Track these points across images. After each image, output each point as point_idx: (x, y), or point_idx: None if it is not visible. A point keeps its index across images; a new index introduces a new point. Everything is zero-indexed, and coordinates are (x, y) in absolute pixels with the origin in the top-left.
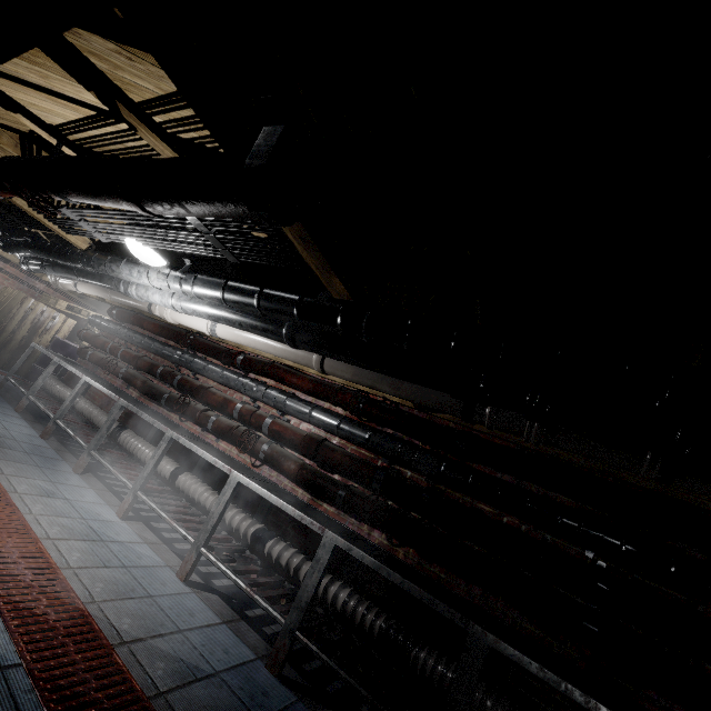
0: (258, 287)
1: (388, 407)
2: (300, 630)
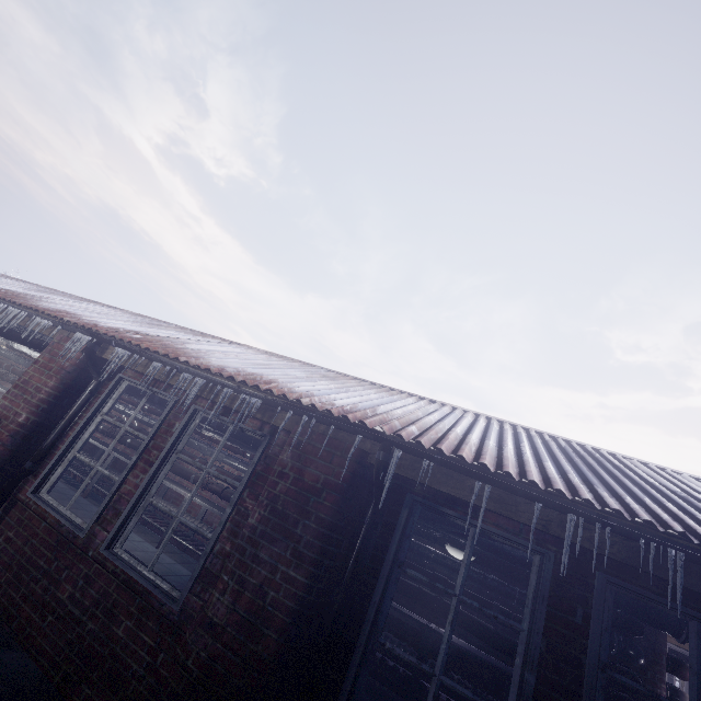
0: None
1: None
2: None
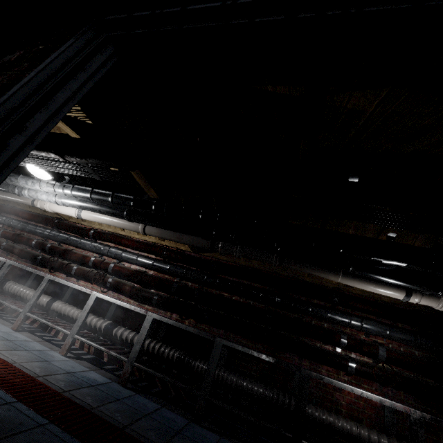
0: (111, 192)
1: (179, 252)
2: (136, 362)
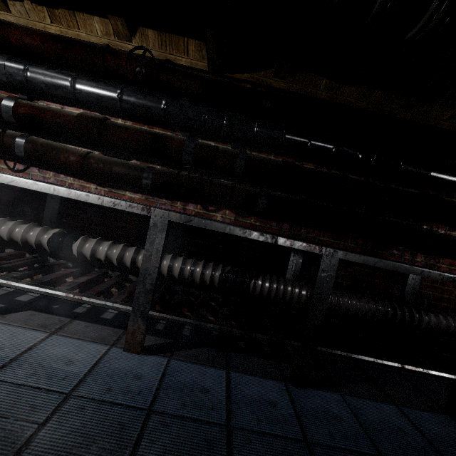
0: None
1: (178, 68)
2: (151, 308)
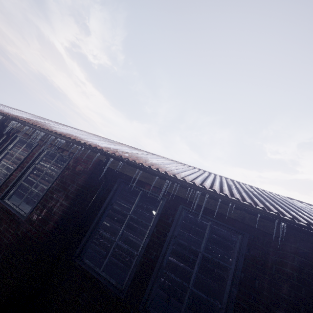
0: None
1: None
2: None
